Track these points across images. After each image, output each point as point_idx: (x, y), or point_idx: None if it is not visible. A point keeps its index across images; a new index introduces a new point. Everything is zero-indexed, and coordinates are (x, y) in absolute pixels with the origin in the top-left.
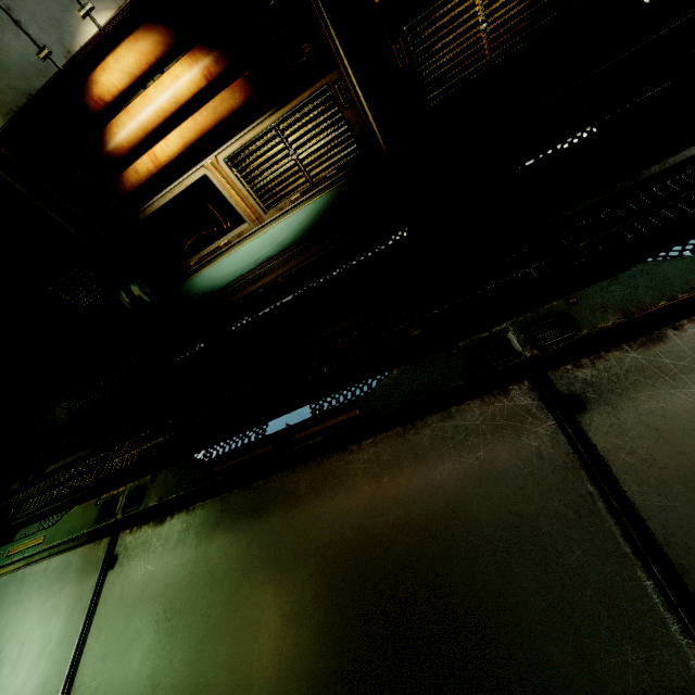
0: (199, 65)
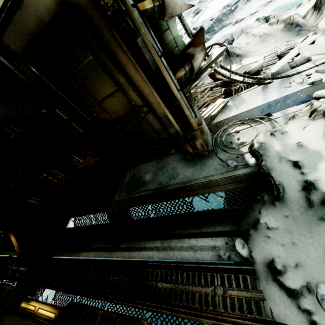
0: None
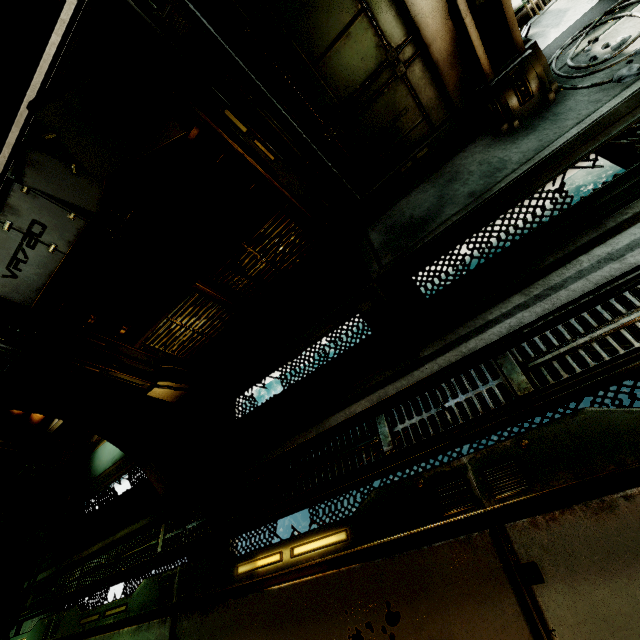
0: None
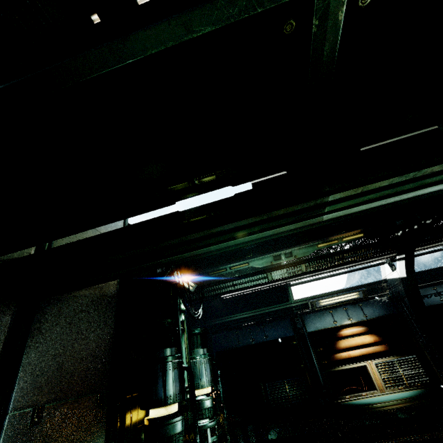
0: (373, 337)
